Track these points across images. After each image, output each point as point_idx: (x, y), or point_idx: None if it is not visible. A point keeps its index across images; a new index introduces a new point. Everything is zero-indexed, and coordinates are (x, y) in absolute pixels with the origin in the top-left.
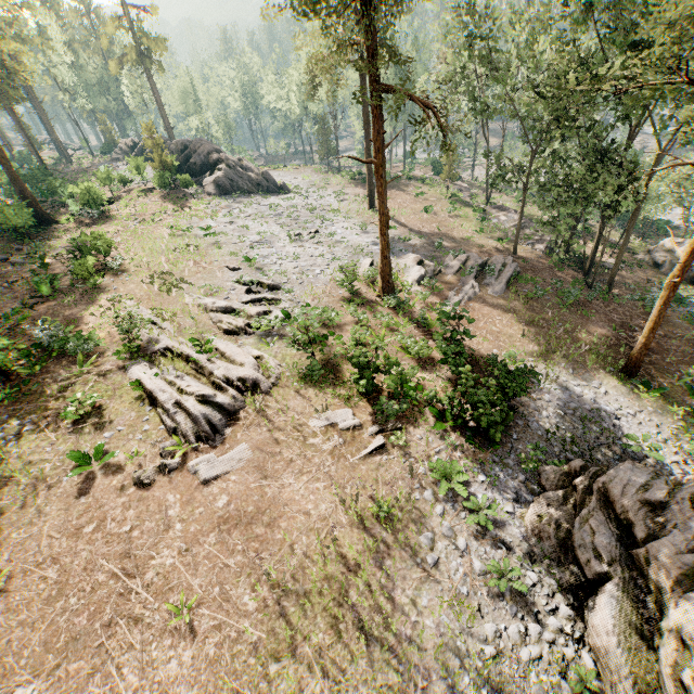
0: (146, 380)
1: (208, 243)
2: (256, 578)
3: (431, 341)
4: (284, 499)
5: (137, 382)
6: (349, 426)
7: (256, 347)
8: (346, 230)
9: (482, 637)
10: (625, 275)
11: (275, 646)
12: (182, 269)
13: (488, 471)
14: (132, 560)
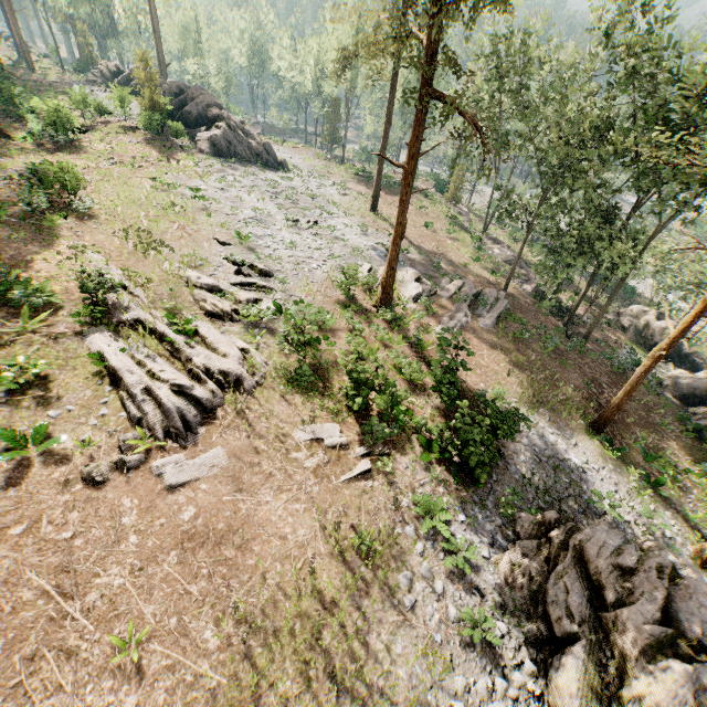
0: (111, 354)
1: (197, 207)
2: (221, 610)
3: (422, 364)
4: (260, 518)
5: (98, 354)
6: (336, 444)
7: (241, 337)
8: (346, 227)
9: (452, 690)
10: (597, 332)
11: (237, 694)
12: (164, 230)
13: (468, 511)
14: (72, 576)
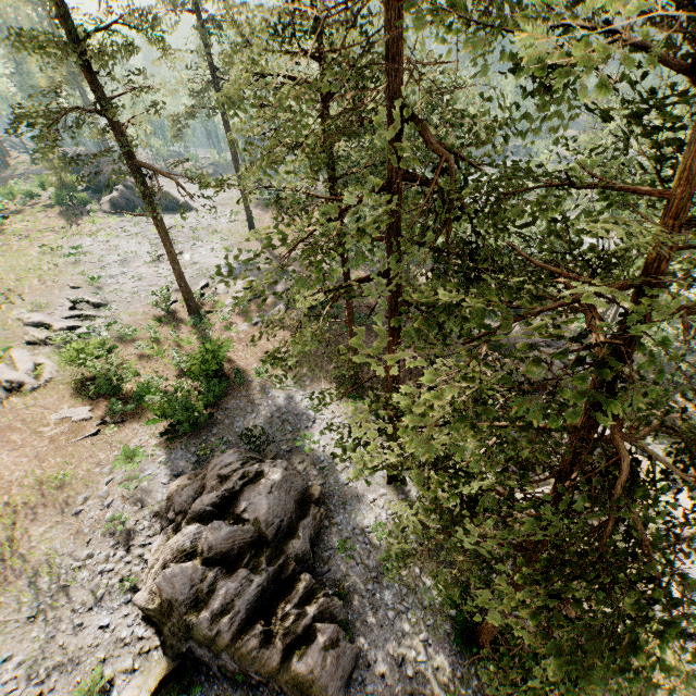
0: None
1: (68, 262)
2: None
3: None
4: None
5: None
6: (80, 419)
7: (48, 356)
8: (211, 252)
9: (77, 557)
10: None
11: None
12: (28, 286)
13: (171, 455)
14: None
